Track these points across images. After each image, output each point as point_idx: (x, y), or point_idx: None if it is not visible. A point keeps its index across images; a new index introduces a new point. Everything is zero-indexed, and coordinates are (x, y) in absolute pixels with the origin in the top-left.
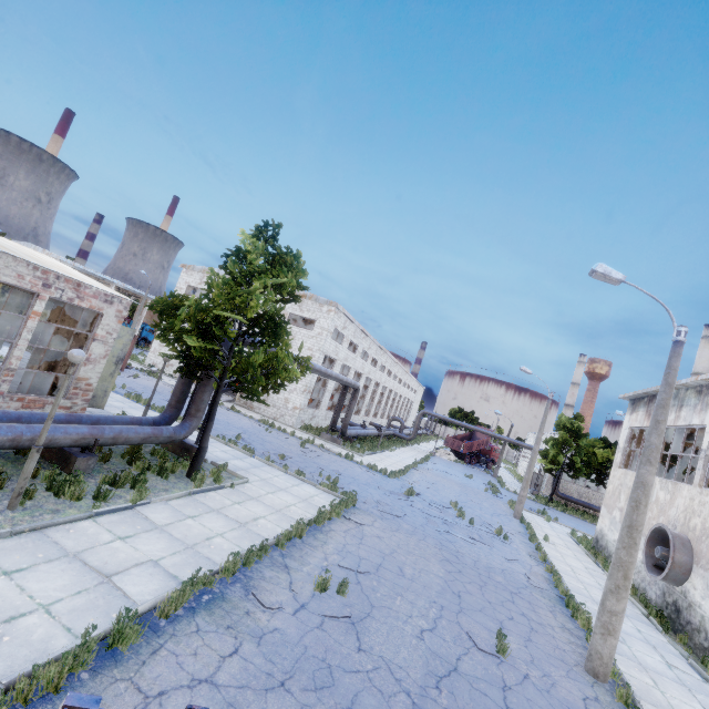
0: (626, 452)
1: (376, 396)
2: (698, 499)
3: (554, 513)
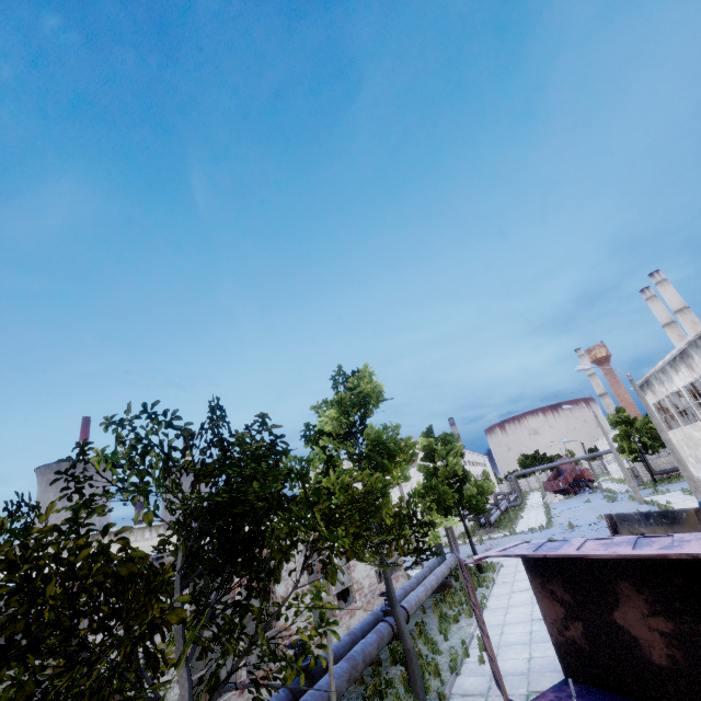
0: (663, 420)
1: None
2: None
3: (664, 488)
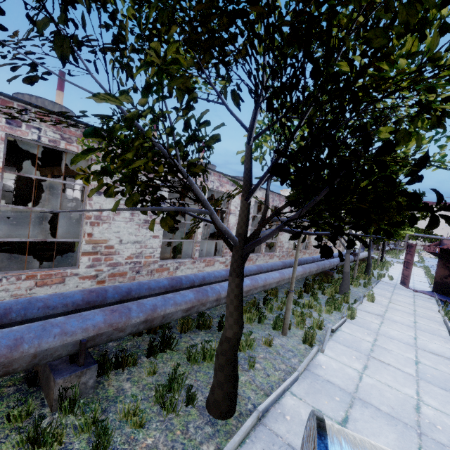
0: None
1: None
2: None
3: None
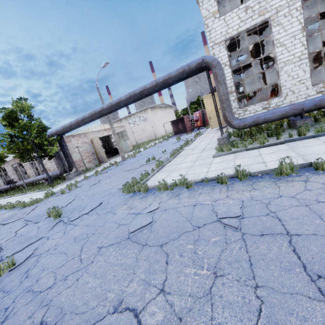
0: None
1: None
2: None
3: None
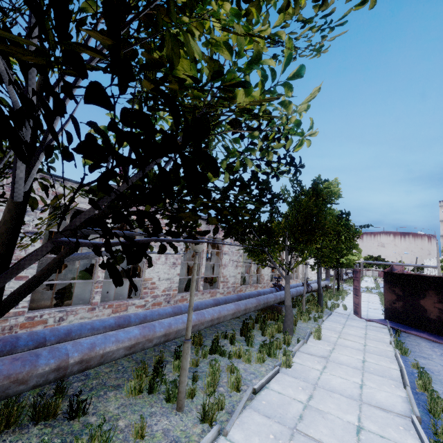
0: None
1: None
2: None
3: None
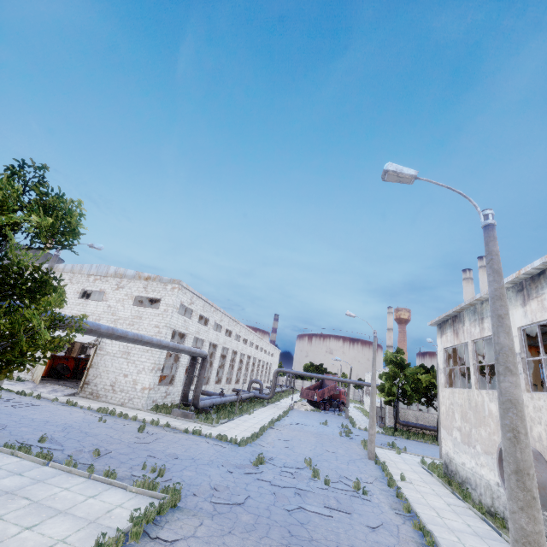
0: (447, 372)
1: (235, 363)
2: (531, 404)
3: (401, 442)
